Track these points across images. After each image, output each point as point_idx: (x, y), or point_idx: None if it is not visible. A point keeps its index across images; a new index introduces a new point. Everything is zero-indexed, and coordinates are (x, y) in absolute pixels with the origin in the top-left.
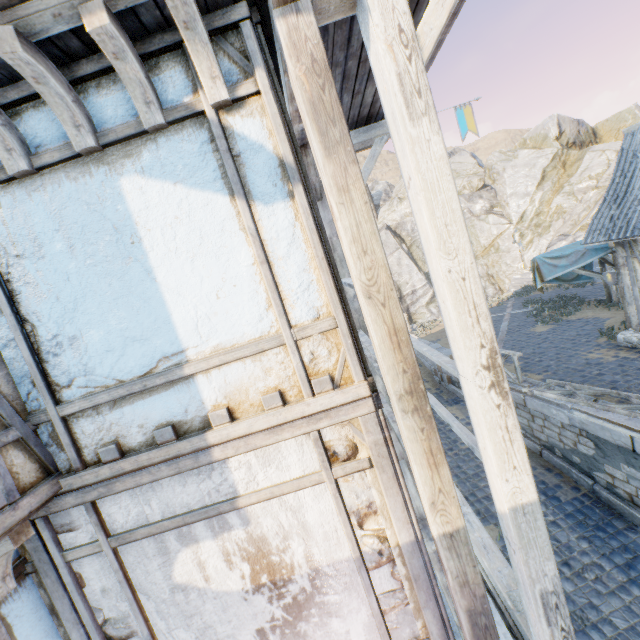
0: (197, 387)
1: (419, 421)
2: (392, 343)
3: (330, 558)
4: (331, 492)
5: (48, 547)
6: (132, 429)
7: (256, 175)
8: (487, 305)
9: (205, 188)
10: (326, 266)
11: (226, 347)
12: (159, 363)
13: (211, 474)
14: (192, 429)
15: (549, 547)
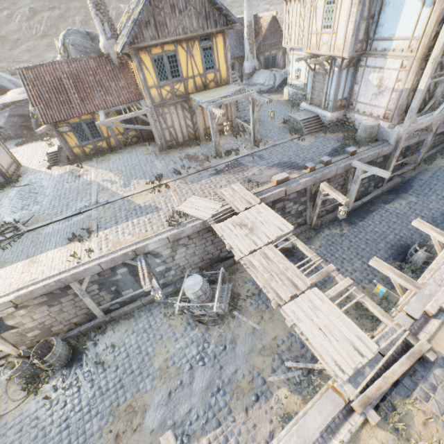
0: (392, 43)
1: (416, 65)
2: (422, 47)
3: (389, 86)
4: (397, 73)
5: (358, 63)
6: (379, 47)
7: (428, 0)
8: (441, 46)
9: (418, 1)
10: (425, 26)
11: (401, 37)
12: (390, 36)
13: (384, 61)
14: (387, 51)
15: (418, 100)
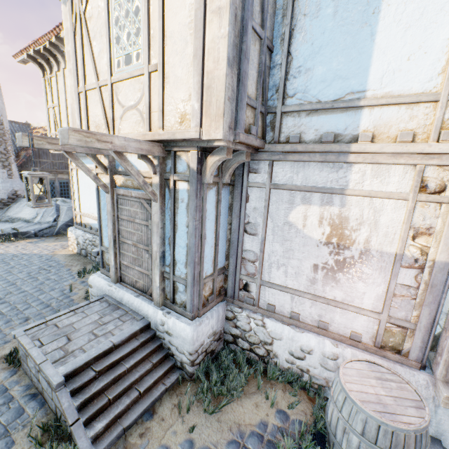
0: (360, 116)
1: None
2: None
3: (380, 248)
4: (408, 208)
5: (244, 176)
6: (310, 130)
7: None
8: None
9: None
10: None
11: (393, 95)
12: (346, 95)
13: (338, 170)
14: (343, 141)
15: None
